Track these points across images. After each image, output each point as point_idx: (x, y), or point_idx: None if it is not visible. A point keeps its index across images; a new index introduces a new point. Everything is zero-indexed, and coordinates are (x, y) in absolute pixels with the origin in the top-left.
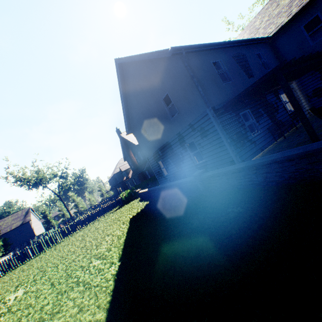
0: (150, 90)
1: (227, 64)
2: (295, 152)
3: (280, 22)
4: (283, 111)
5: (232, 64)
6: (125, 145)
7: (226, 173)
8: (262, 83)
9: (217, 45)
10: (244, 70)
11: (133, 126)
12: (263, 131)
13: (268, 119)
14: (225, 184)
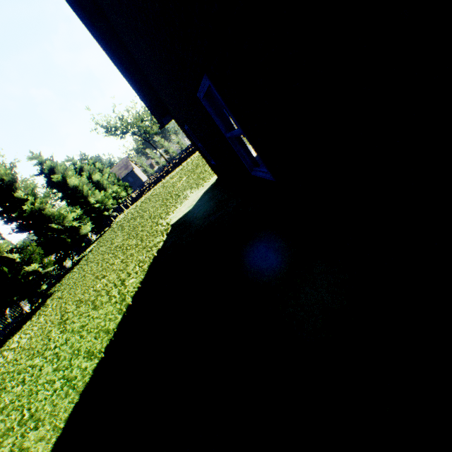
0: None
1: None
2: None
3: None
4: None
5: None
6: None
7: None
8: None
9: None
10: None
11: None
12: None
13: None
14: None
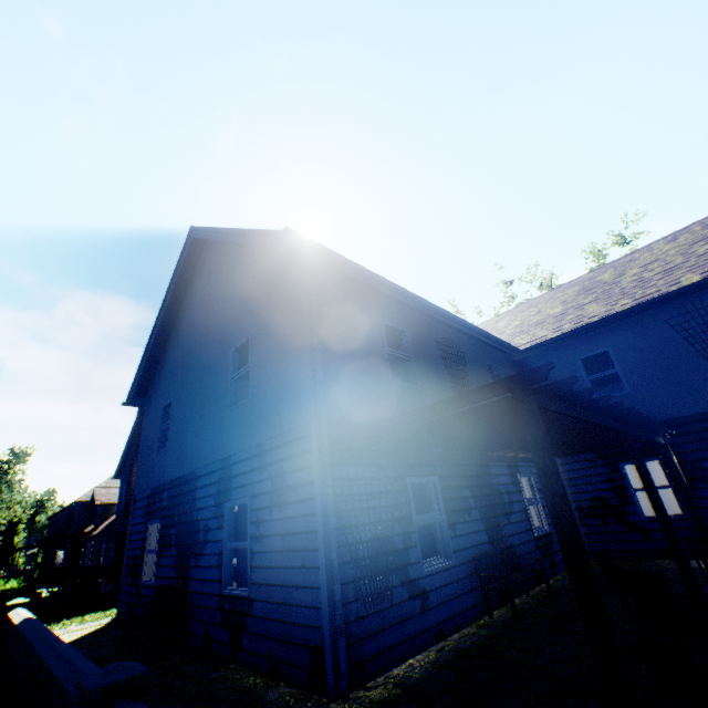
0: (222, 318)
1: (419, 346)
2: None
3: (540, 334)
4: (522, 522)
5: (430, 353)
6: (138, 435)
7: None
8: (478, 412)
9: (408, 297)
10: (454, 379)
11: (155, 388)
12: (460, 563)
13: (483, 529)
14: None
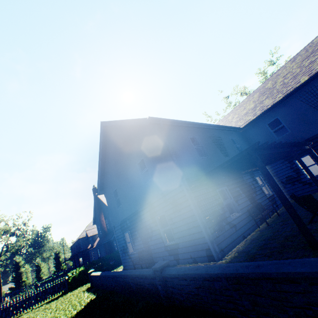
0: (127, 153)
1: (204, 141)
2: (299, 269)
3: (248, 119)
4: (261, 193)
5: (209, 142)
6: (97, 206)
7: (195, 277)
8: (237, 161)
9: (195, 124)
10: (220, 149)
11: (106, 186)
12: (243, 213)
13: (247, 200)
14: (194, 297)
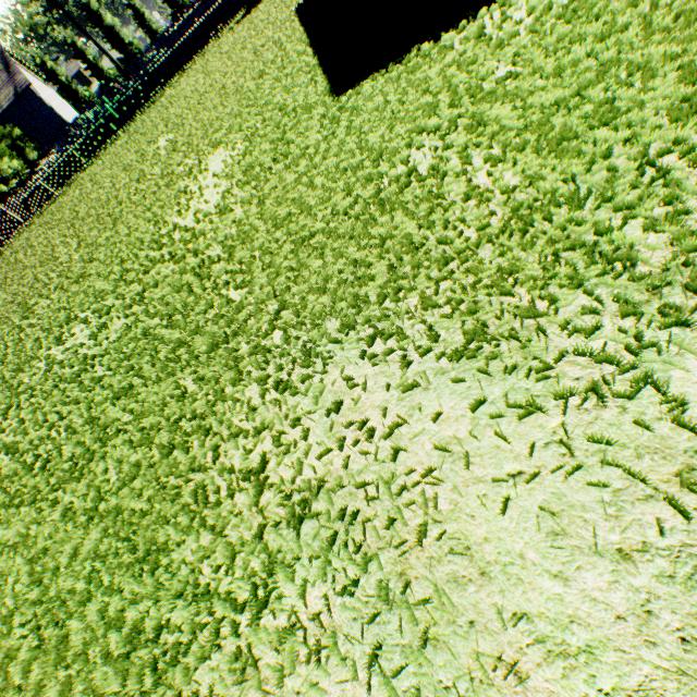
0: None
1: None
2: None
3: None
4: None
5: None
6: None
7: None
8: None
9: None
10: None
11: None
12: None
13: None
14: None
